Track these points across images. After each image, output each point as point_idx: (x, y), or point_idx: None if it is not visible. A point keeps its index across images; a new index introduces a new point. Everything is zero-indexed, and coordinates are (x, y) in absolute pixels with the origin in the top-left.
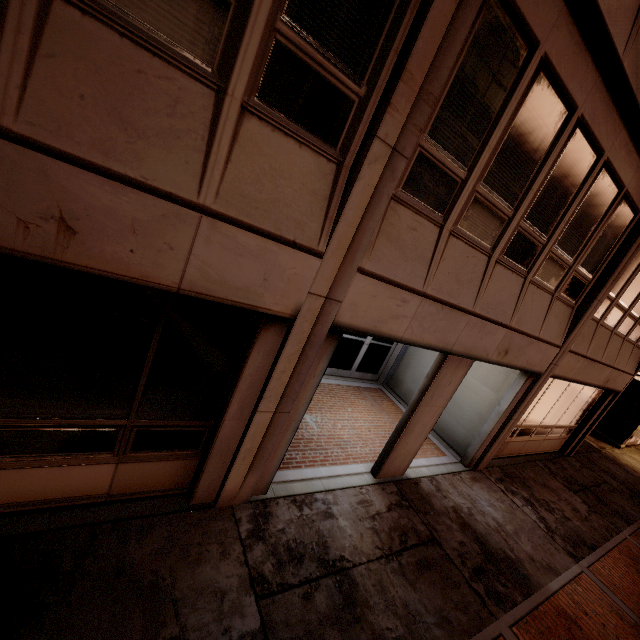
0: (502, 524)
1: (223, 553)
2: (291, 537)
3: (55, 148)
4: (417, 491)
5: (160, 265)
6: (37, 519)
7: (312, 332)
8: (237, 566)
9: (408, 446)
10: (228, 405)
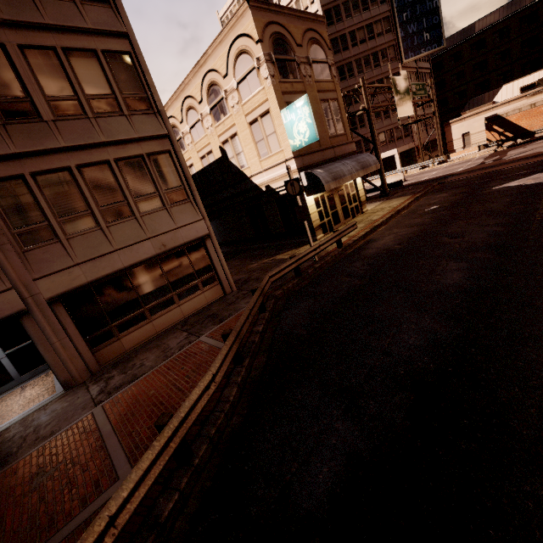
0: (42, 424)
1: None
2: None
3: None
4: None
5: None
6: None
7: None
8: None
9: None
10: None
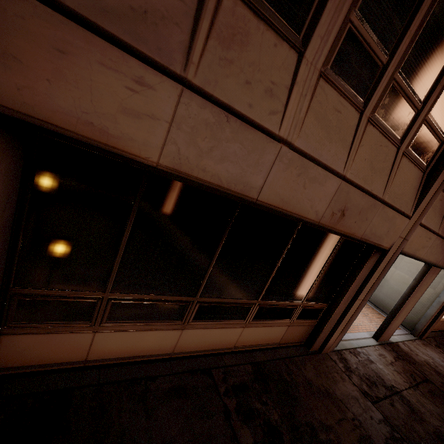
0: None
1: (341, 378)
2: (363, 372)
3: (354, 182)
4: (401, 350)
5: (360, 227)
6: (259, 354)
7: (392, 256)
8: (352, 385)
9: (397, 322)
10: (345, 295)
